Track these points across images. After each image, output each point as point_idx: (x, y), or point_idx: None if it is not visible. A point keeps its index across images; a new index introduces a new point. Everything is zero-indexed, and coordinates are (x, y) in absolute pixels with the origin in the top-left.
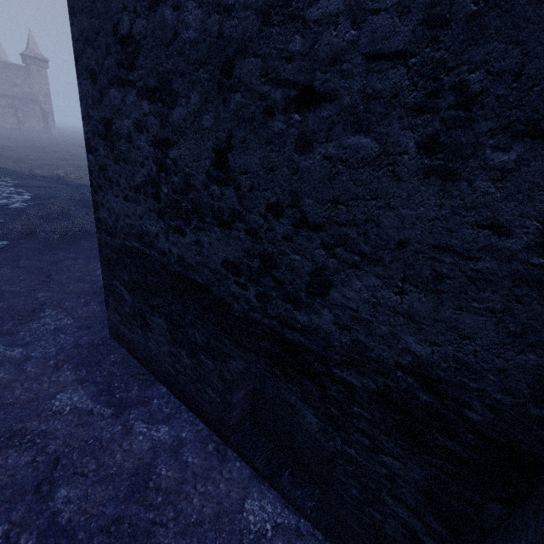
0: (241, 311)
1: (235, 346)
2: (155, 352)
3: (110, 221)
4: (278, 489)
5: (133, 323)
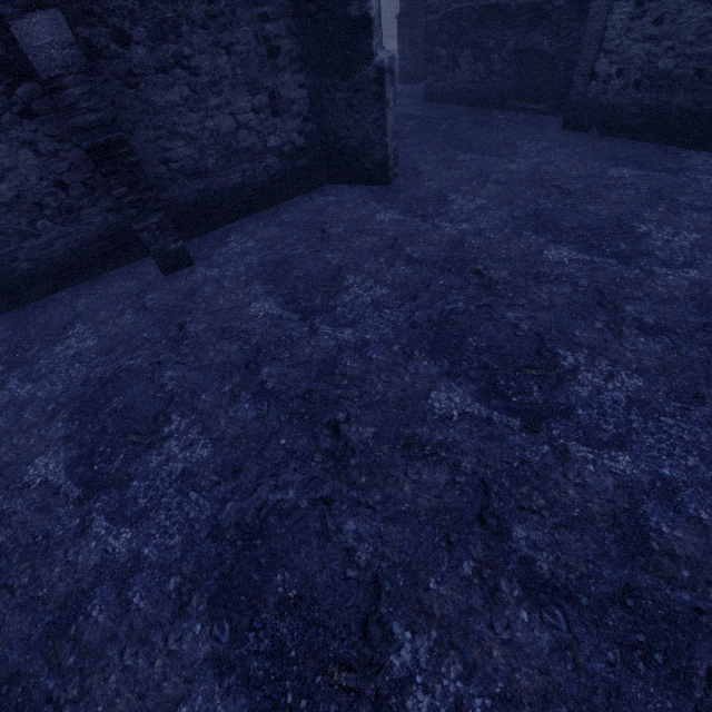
0: (515, 5)
1: (511, 31)
2: (460, 82)
3: (437, 2)
4: (528, 110)
5: (446, 73)
